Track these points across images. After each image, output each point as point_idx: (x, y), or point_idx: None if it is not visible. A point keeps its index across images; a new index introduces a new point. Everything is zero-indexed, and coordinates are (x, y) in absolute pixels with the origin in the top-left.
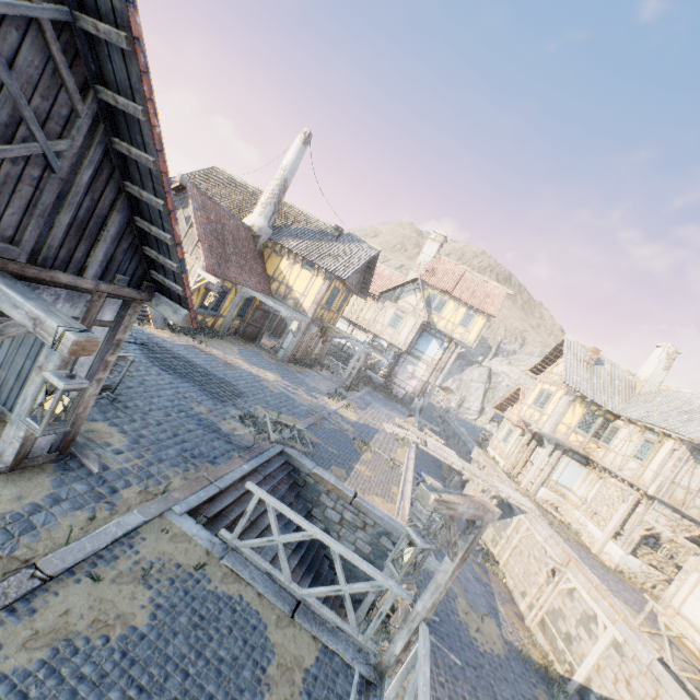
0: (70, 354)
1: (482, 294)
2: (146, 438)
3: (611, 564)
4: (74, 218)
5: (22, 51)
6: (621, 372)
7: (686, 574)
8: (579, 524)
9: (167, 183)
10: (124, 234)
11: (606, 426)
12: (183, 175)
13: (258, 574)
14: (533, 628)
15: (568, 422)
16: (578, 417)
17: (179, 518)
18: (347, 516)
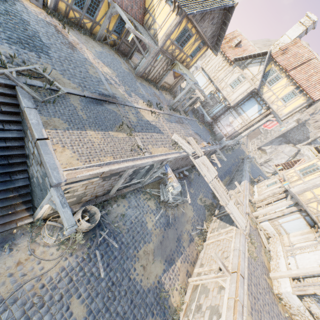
0: None
1: (316, 80)
2: None
3: (276, 290)
4: None
5: None
6: None
7: None
8: (275, 254)
9: None
10: None
11: None
12: None
13: None
14: (190, 284)
15: (317, 193)
16: None
17: None
18: (35, 152)
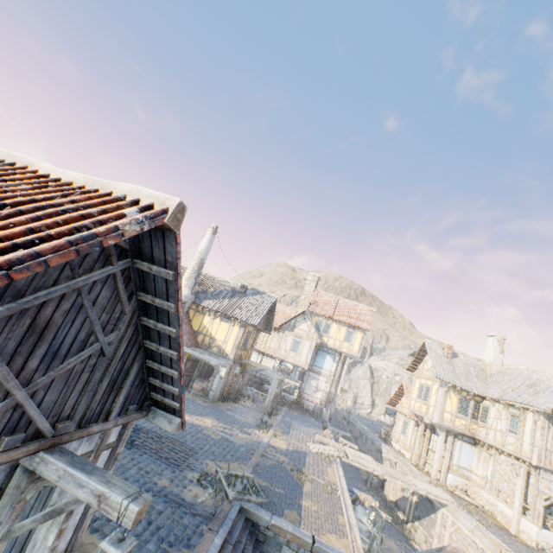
0: (132, 525)
1: (355, 314)
2: None
3: (532, 543)
4: (110, 379)
5: (101, 293)
6: (472, 359)
7: None
8: (490, 505)
9: (182, 341)
10: (137, 374)
11: (478, 406)
12: None
13: None
14: None
15: (449, 409)
16: (455, 403)
17: None
18: None
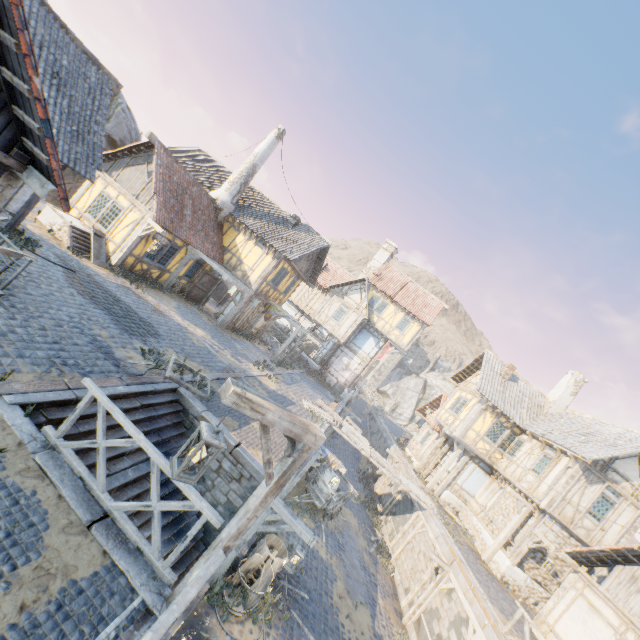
0: None
1: (421, 304)
2: (17, 334)
3: (498, 574)
4: None
5: None
6: (533, 391)
7: (564, 591)
8: (475, 530)
9: (20, 19)
10: None
11: (512, 438)
12: (152, 133)
13: (71, 478)
14: (409, 626)
15: (478, 429)
16: (487, 425)
17: (6, 407)
18: (225, 465)
